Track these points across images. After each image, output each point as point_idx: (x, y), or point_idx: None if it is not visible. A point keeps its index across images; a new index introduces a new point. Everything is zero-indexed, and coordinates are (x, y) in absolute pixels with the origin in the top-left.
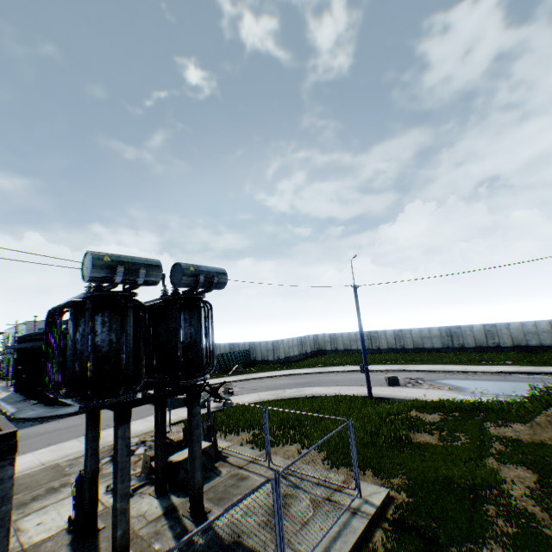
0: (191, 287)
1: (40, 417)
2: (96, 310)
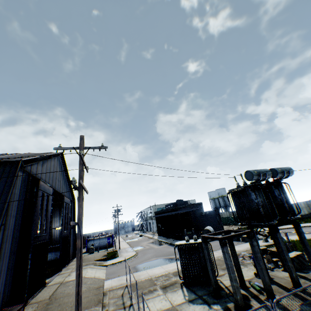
0: (279, 177)
1: None
2: (251, 191)
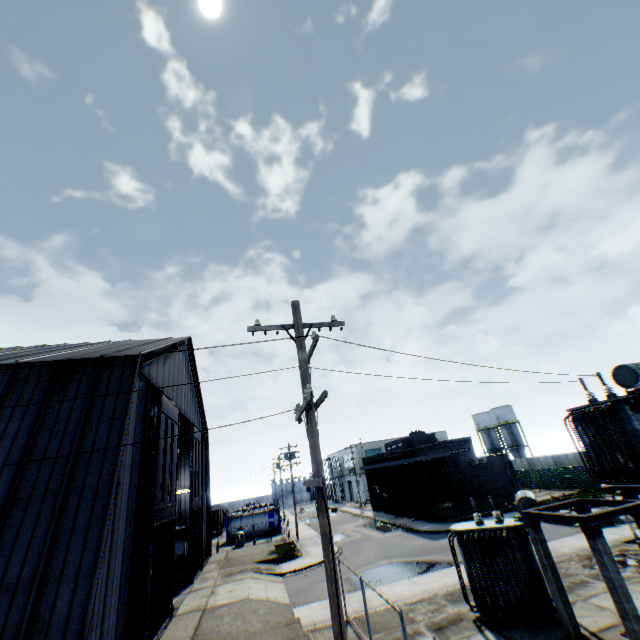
0: None
1: (441, 529)
2: (632, 410)
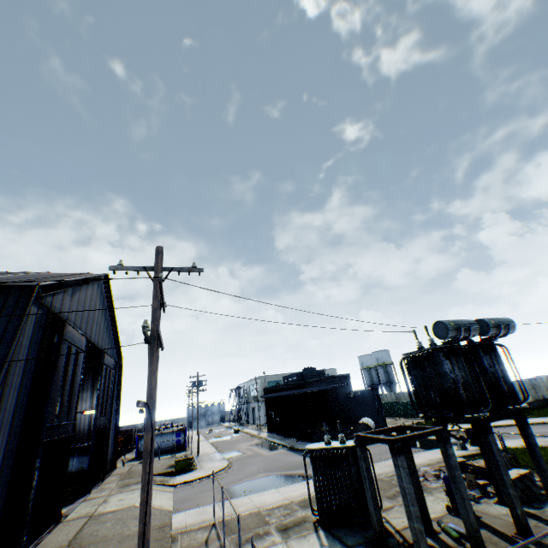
0: (492, 335)
1: None
2: (444, 357)
